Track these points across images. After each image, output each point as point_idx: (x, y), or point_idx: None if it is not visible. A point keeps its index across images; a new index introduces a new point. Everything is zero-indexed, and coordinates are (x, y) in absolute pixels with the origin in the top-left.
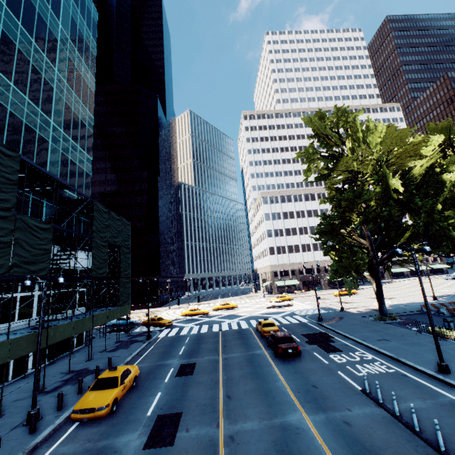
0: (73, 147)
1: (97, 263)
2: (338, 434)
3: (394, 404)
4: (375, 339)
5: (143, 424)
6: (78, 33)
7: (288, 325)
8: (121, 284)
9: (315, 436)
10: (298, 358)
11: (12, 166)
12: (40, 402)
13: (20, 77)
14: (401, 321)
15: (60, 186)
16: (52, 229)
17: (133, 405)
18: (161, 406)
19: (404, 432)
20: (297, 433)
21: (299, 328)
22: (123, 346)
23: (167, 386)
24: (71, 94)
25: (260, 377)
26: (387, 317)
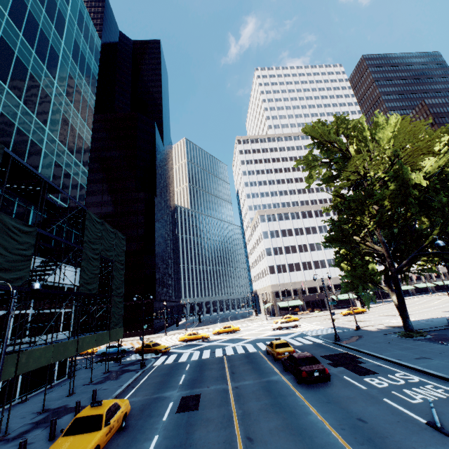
0: (68, 157)
1: (87, 277)
2: None
3: None
4: (411, 357)
5: None
6: (80, 55)
7: (301, 346)
8: (112, 303)
9: None
10: (327, 384)
11: None
12: None
13: (16, 82)
14: (431, 337)
15: (49, 190)
16: (35, 234)
17: None
18: None
19: None
20: None
21: (316, 349)
22: (112, 377)
23: (166, 426)
24: (69, 107)
25: (285, 409)
26: (414, 333)
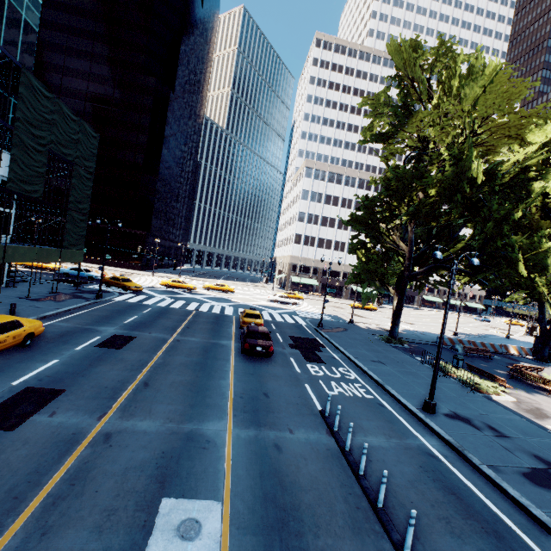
0: None
1: (21, 173)
2: (257, 459)
3: (347, 437)
4: (369, 359)
5: None
6: None
7: (280, 323)
8: (68, 218)
9: (225, 456)
10: (268, 360)
11: None
12: None
13: None
14: (408, 348)
15: None
16: None
17: (3, 368)
18: (43, 377)
19: (343, 473)
20: (204, 447)
21: (291, 329)
22: (56, 298)
23: (74, 355)
24: None
25: (206, 370)
26: (395, 340)
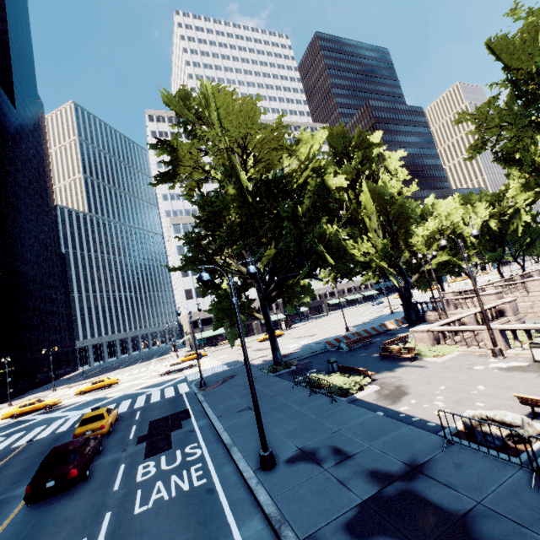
0: None
1: None
2: None
3: None
4: (236, 410)
5: None
6: None
7: (153, 404)
8: None
9: None
10: (78, 489)
11: None
12: None
13: None
14: (295, 369)
15: None
16: None
17: None
18: None
19: None
20: None
21: (161, 408)
22: None
23: None
24: None
25: None
26: (279, 366)
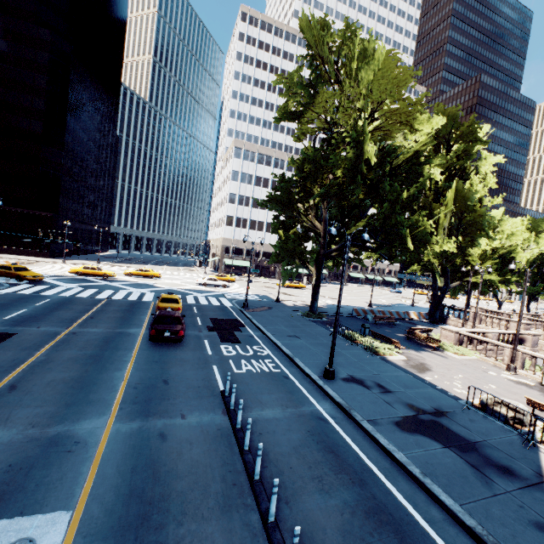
0: None
1: None
2: (134, 452)
3: (238, 414)
4: (286, 334)
5: None
6: None
7: (204, 306)
8: None
9: (94, 456)
10: (179, 345)
11: None
12: None
13: None
14: (326, 321)
15: None
16: None
17: None
18: None
19: (229, 451)
20: (69, 451)
21: (214, 312)
22: None
23: None
24: None
25: (100, 362)
26: (314, 314)
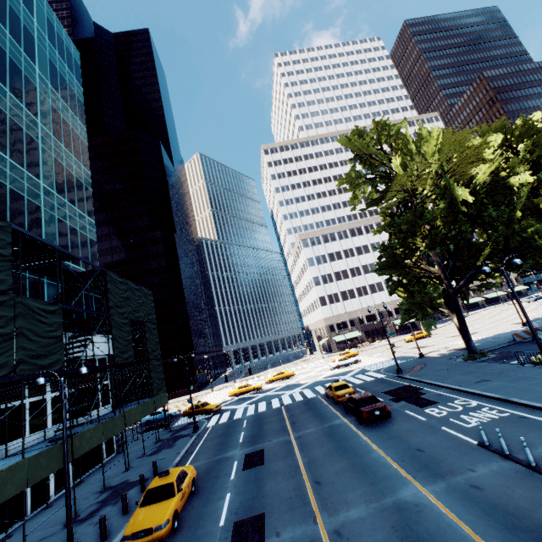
0: (71, 210)
1: (120, 346)
2: (469, 502)
3: (526, 452)
4: (472, 382)
5: (218, 538)
6: (59, 78)
7: (362, 384)
8: (151, 368)
9: (441, 510)
10: (389, 420)
11: (2, 238)
12: (76, 534)
13: None
14: (495, 357)
15: (62, 258)
16: (60, 311)
17: (198, 516)
18: (235, 510)
19: None
20: (418, 511)
21: (377, 386)
22: (166, 445)
23: (235, 484)
24: (60, 149)
25: (349, 451)
26: (477, 354)
